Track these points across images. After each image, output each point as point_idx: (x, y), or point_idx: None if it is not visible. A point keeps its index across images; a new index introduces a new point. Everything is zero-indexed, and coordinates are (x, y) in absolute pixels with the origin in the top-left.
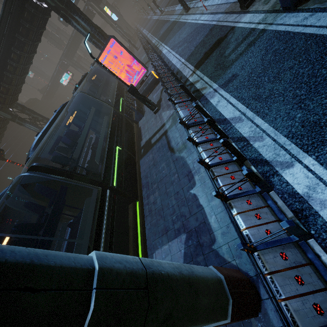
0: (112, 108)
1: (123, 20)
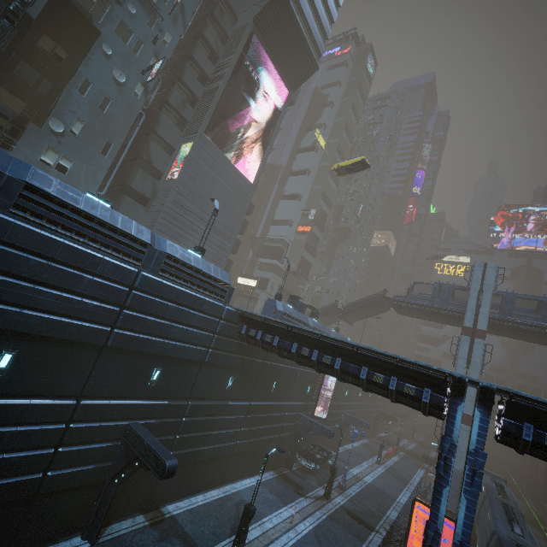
0: None
1: None
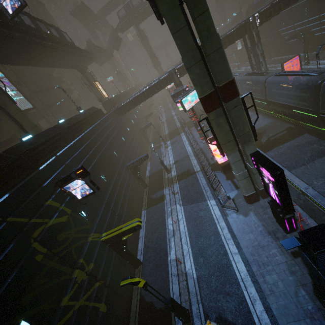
0: None
1: None
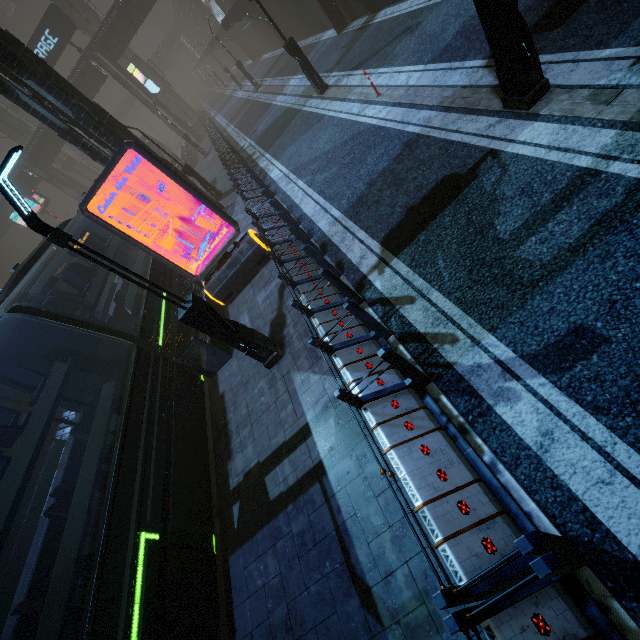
0: (131, 345)
1: (172, 93)
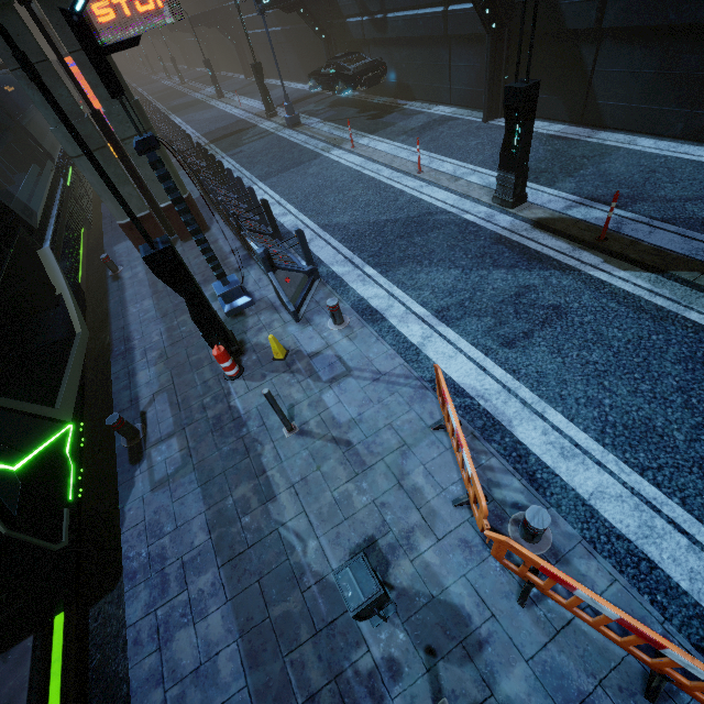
0: None
1: None
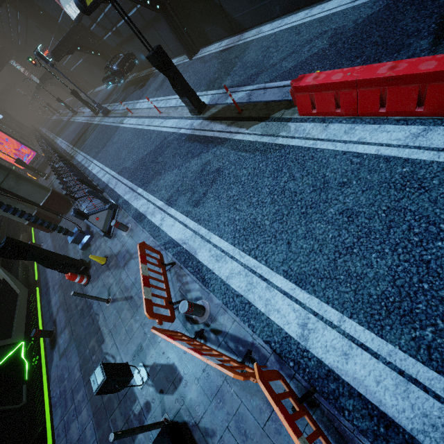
0: None
1: (12, 118)
